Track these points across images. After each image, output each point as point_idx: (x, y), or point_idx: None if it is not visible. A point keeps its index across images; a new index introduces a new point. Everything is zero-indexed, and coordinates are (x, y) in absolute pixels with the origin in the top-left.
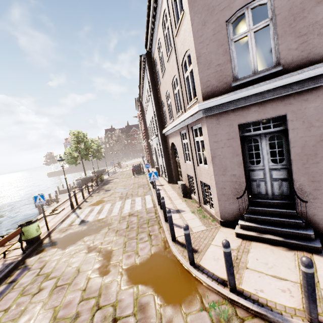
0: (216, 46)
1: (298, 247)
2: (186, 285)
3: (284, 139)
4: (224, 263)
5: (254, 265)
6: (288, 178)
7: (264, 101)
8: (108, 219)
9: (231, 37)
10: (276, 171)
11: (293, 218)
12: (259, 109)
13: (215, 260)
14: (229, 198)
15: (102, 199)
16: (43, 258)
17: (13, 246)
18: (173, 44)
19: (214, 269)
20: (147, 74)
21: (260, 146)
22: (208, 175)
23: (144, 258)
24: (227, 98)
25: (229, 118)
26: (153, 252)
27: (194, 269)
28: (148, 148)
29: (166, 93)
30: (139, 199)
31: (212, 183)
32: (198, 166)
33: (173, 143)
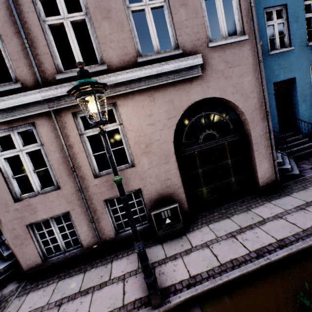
0: None
1: None
2: None
3: None
4: None
5: None
6: None
7: None
8: None
9: None
10: None
11: (7, 251)
12: None
13: None
14: None
15: None
16: None
17: None
18: None
19: None
20: None
21: None
22: None
23: None
24: None
25: None
26: None
27: None
28: None
29: None
30: None
31: None
32: None
33: None
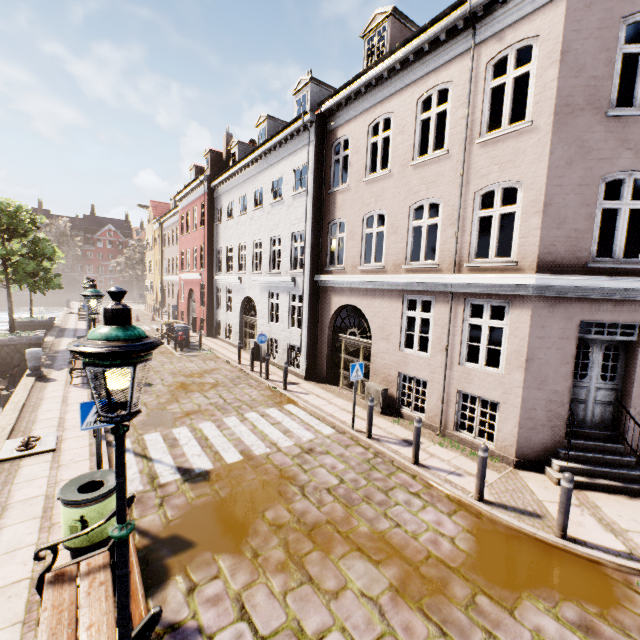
0: (578, 202)
1: (638, 493)
2: (589, 573)
3: (622, 352)
4: (596, 528)
5: (627, 524)
6: (614, 402)
7: (622, 300)
8: (263, 464)
9: (601, 200)
10: (602, 392)
11: (622, 455)
12: (613, 308)
13: (579, 525)
14: (539, 425)
15: (164, 409)
16: (204, 589)
17: (10, 576)
18: (463, 150)
19: (597, 540)
20: (308, 154)
21: (591, 355)
22: (500, 386)
23: (468, 541)
24: (584, 282)
25: (571, 308)
26: (467, 527)
27: (575, 544)
28: (208, 291)
29: (367, 212)
30: (279, 414)
31: (508, 400)
32: (459, 365)
33: (343, 305)
